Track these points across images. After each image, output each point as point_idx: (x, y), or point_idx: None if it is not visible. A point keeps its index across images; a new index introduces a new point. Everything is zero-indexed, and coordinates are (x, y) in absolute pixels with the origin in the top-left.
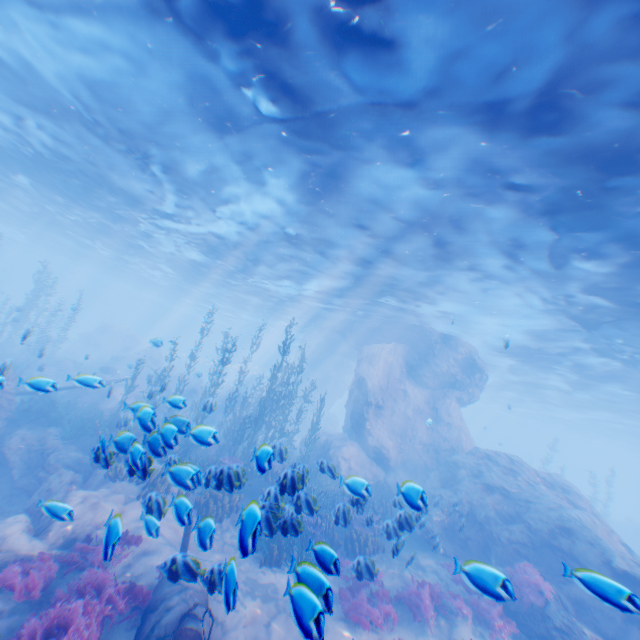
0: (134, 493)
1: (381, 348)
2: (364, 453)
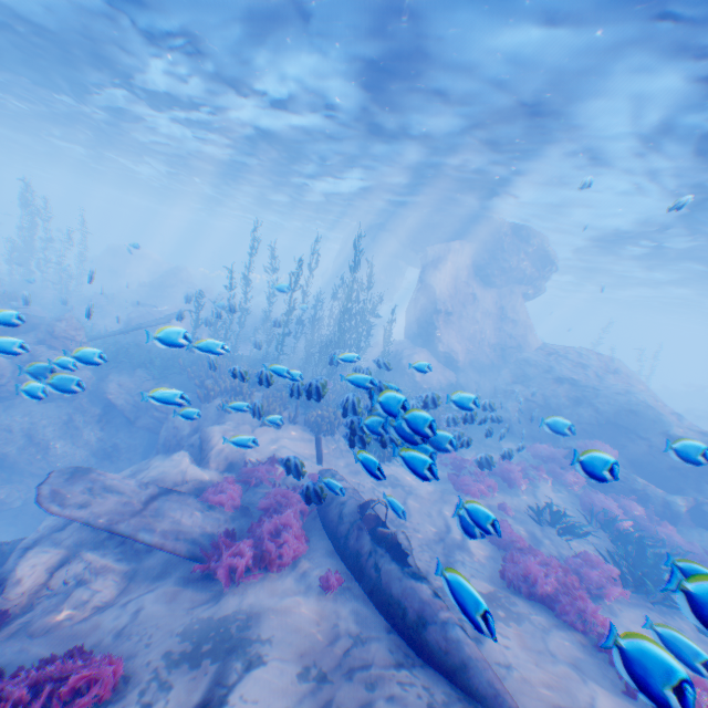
0: (255, 422)
1: (446, 250)
2: (434, 360)
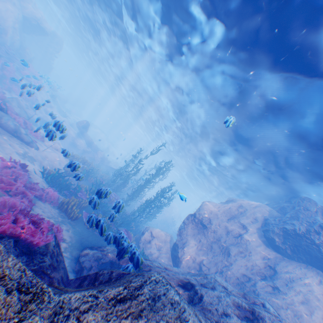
0: None
1: (242, 199)
2: (169, 246)
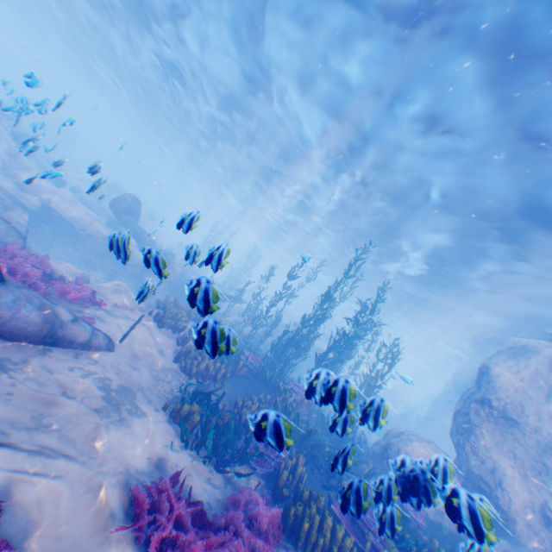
0: (153, 312)
1: (544, 344)
2: (457, 480)
